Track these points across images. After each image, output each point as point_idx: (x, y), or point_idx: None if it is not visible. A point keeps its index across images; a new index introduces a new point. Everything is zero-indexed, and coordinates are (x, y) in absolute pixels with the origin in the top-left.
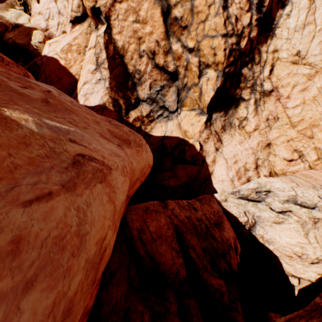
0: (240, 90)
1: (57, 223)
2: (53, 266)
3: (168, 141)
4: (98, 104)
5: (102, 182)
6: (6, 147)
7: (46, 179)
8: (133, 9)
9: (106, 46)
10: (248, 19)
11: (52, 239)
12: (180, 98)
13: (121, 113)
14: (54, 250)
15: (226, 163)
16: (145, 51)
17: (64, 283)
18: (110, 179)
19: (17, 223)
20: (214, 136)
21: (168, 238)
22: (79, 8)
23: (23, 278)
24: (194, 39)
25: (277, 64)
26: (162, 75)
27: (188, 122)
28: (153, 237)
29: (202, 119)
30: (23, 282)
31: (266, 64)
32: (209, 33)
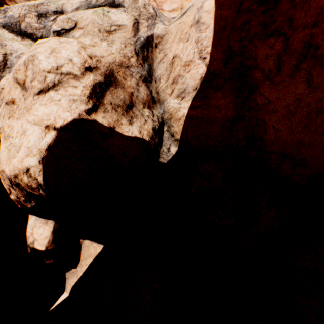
0: None
1: None
2: None
3: None
4: None
5: None
6: None
7: None
8: None
9: None
10: None
11: None
12: None
13: None
14: None
15: None
16: None
17: None
18: None
19: None
20: None
21: None
22: None
23: None
24: None
25: None
26: None
27: None
28: None
29: None
30: None
31: None
32: None
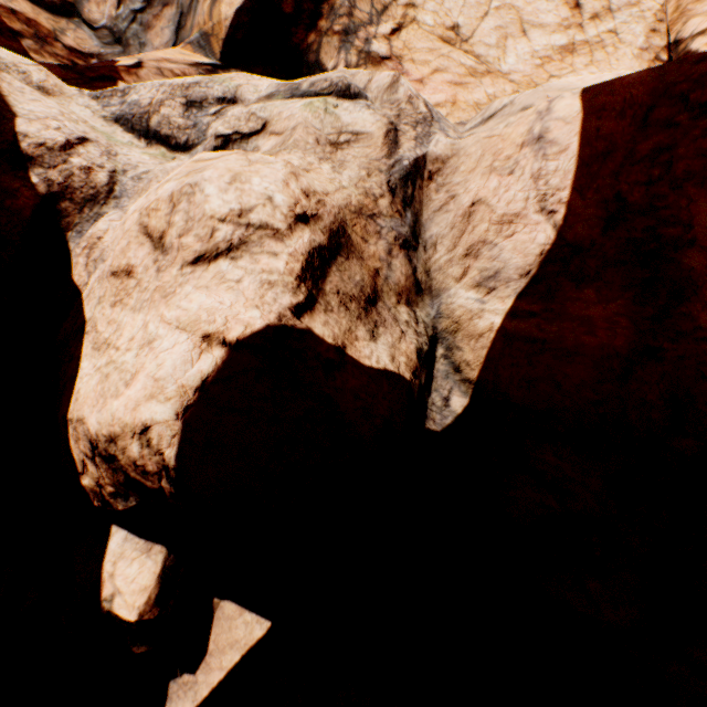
0: (317, 38)
1: None
2: None
3: None
4: None
5: None
6: None
7: None
8: None
9: None
10: None
11: None
12: (181, 40)
13: None
14: None
15: None
16: None
17: None
18: None
19: None
20: None
21: None
22: None
23: None
24: None
25: (412, 28)
26: None
27: None
28: None
29: (198, 59)
30: None
31: (389, 17)
32: None
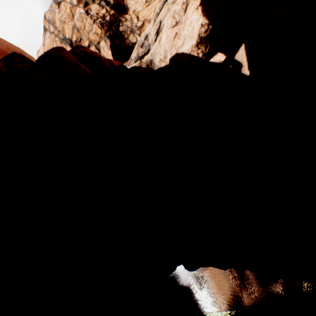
0: (127, 40)
1: None
2: None
3: None
4: None
5: None
6: None
7: None
8: None
9: None
10: (105, 11)
11: None
12: None
13: None
14: None
15: None
16: None
17: None
18: None
19: None
20: None
21: None
22: None
23: None
24: (87, 40)
25: (139, 14)
26: None
27: None
28: None
29: None
30: None
31: (133, 19)
32: (89, 30)
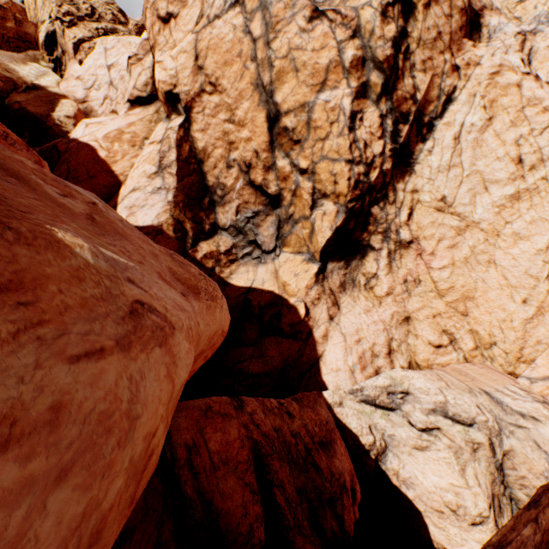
0: (368, 235)
1: (105, 393)
2: (93, 455)
3: (256, 296)
4: (150, 224)
5: (162, 346)
6: (57, 280)
7: (99, 329)
8: (227, 106)
9: (179, 144)
10: (381, 147)
11: (97, 414)
12: (281, 233)
13: (185, 243)
14: (98, 431)
15: (344, 342)
16: (236, 160)
17: (101, 484)
18: (172, 343)
19: (60, 383)
20: (328, 296)
21: (240, 464)
22: (146, 86)
23: (59, 462)
24: (309, 159)
25: (417, 207)
26: (258, 196)
27: (291, 270)
28: (213, 462)
29: (312, 269)
30: (58, 468)
31: (404, 206)
32: (329, 155)
